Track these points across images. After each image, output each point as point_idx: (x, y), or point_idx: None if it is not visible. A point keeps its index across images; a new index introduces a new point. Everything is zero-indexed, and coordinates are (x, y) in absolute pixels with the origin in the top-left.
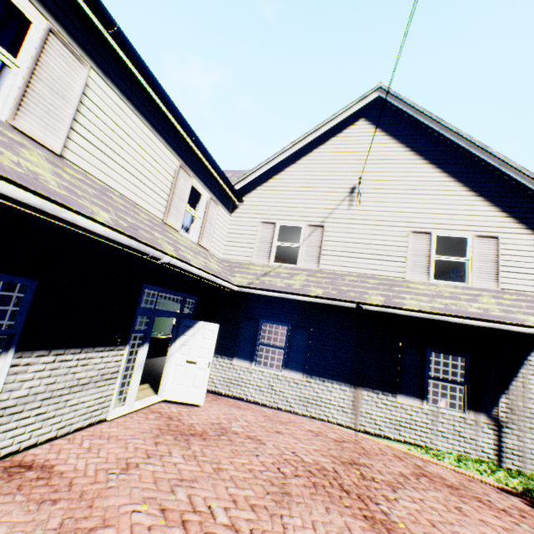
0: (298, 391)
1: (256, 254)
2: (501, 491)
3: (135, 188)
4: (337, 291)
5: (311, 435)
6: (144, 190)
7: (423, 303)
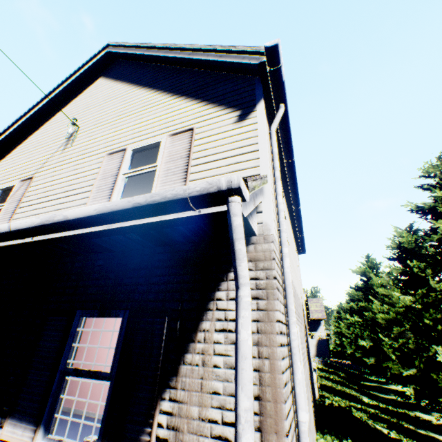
0: None
1: None
2: None
3: None
4: None
5: None
6: None
7: None
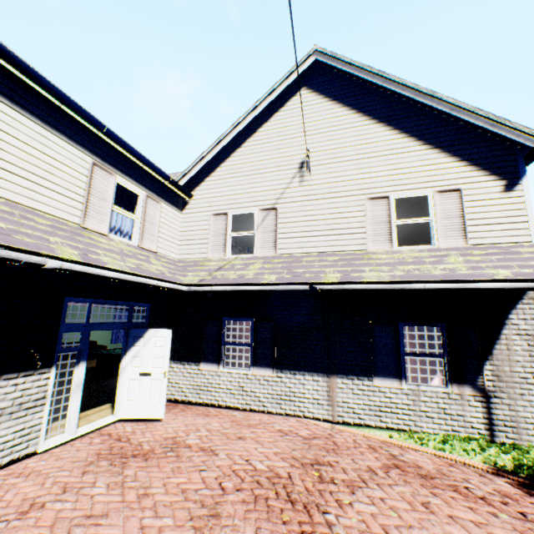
0: (269, 389)
1: (211, 249)
2: (485, 474)
3: (31, 192)
4: (292, 275)
5: (278, 435)
6: (46, 194)
7: (383, 273)
